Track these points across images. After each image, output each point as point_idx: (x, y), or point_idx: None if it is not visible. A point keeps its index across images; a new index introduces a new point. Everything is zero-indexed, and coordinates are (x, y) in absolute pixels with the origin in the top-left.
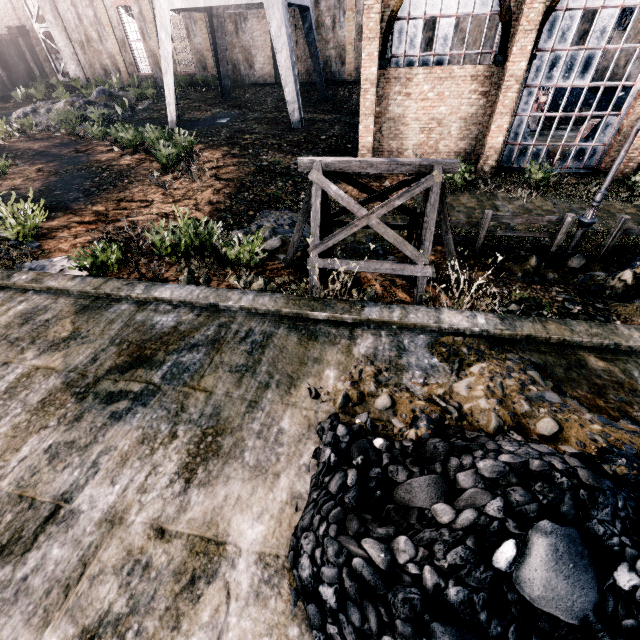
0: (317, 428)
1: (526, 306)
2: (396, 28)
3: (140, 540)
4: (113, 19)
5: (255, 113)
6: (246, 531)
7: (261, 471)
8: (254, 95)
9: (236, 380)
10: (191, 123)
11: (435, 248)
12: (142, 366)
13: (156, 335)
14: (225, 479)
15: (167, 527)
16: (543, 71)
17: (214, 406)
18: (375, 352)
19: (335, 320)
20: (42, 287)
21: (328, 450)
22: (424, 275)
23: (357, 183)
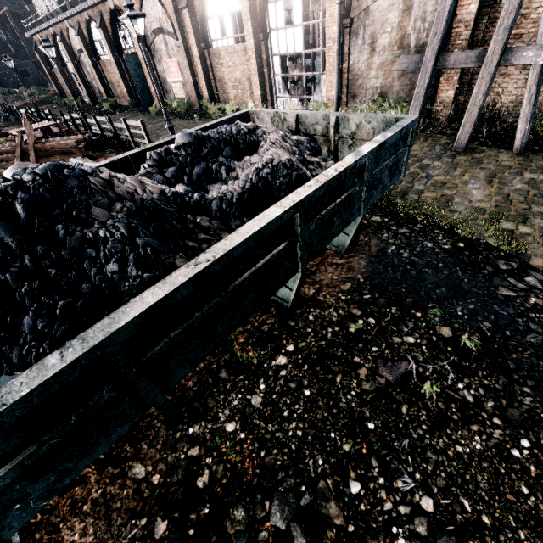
0: None
1: None
2: (50, 57)
3: None
4: None
5: None
6: None
7: None
8: None
9: None
10: None
11: None
12: None
13: None
14: None
15: None
16: (71, 69)
17: None
18: None
19: None
20: None
21: None
22: None
23: None
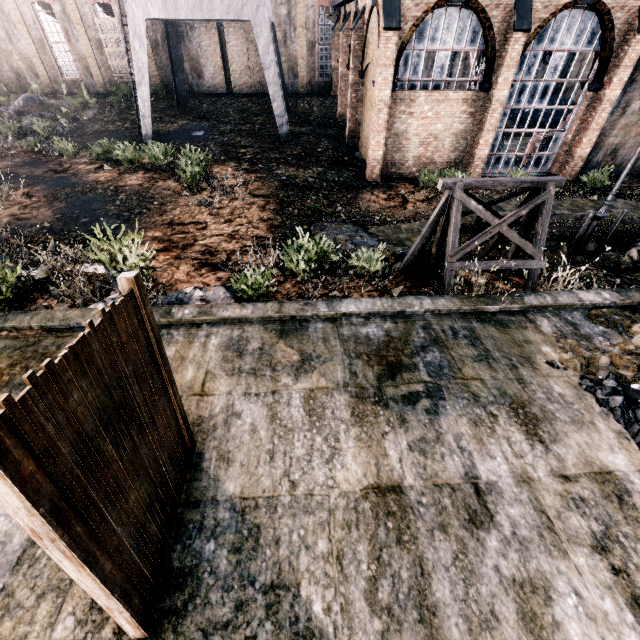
0: (584, 387)
1: (586, 283)
2: (402, 57)
3: (558, 486)
4: (27, 16)
5: (226, 125)
6: (615, 461)
7: (580, 423)
8: (212, 106)
9: (488, 367)
10: (164, 136)
11: (485, 245)
12: (402, 371)
13: (380, 344)
14: (564, 434)
15: (565, 473)
16: (514, 97)
17: (495, 388)
18: (558, 329)
19: (505, 310)
20: (215, 319)
21: (618, 397)
22: (539, 267)
23: (472, 197)
